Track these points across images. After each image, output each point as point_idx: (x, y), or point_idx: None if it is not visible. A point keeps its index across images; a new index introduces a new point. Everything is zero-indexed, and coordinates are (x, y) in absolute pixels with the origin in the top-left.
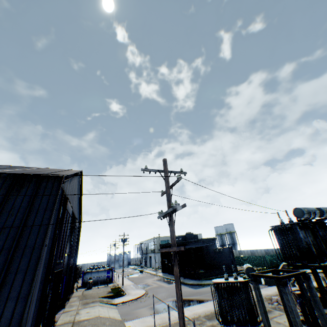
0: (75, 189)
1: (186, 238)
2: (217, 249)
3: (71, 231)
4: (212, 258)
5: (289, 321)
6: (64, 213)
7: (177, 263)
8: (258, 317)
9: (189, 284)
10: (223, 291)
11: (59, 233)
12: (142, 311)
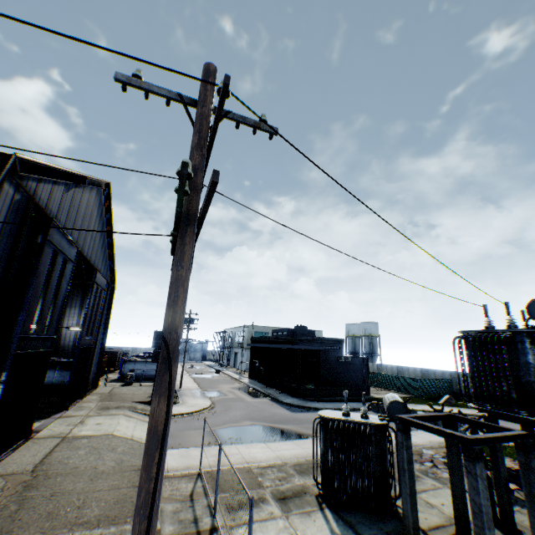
0: (91, 215)
1: (294, 333)
2: (342, 358)
3: None
4: (331, 370)
5: (457, 513)
6: (41, 248)
7: (166, 388)
8: (394, 492)
9: (285, 404)
10: (335, 436)
11: (28, 283)
12: (192, 436)
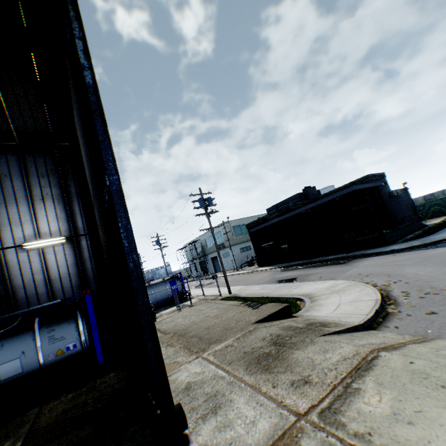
0: None
1: (305, 197)
2: (394, 192)
3: (52, 166)
4: (389, 208)
5: None
6: None
7: None
8: None
9: (405, 250)
10: None
11: None
12: None
